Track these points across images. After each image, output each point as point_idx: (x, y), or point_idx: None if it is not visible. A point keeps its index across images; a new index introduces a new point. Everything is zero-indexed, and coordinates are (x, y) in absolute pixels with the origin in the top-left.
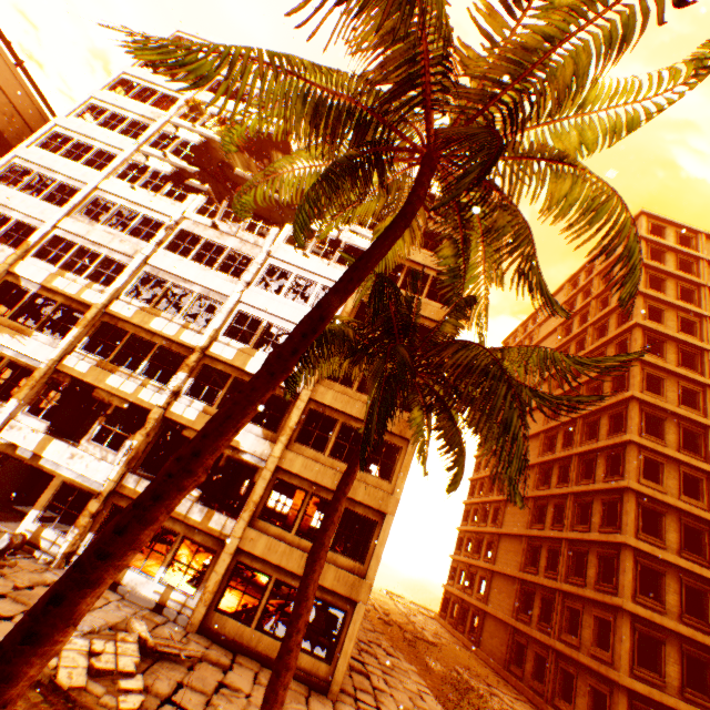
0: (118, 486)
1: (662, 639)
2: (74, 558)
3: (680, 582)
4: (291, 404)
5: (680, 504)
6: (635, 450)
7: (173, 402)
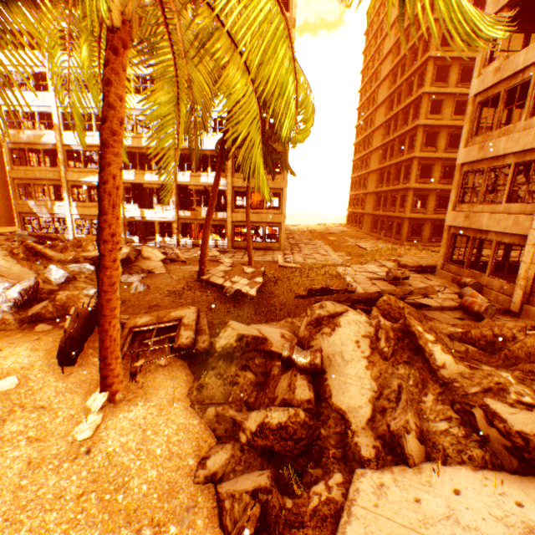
0: (178, 217)
1: (428, 194)
2: (180, 243)
3: (442, 166)
4: None
5: (449, 123)
6: (426, 99)
7: (177, 177)
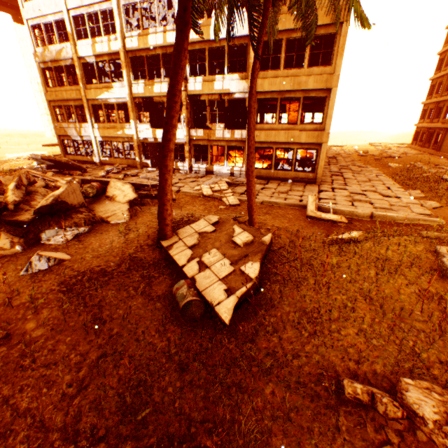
0: (190, 137)
1: None
2: (193, 169)
3: None
4: (247, 47)
5: None
6: None
7: (187, 85)
